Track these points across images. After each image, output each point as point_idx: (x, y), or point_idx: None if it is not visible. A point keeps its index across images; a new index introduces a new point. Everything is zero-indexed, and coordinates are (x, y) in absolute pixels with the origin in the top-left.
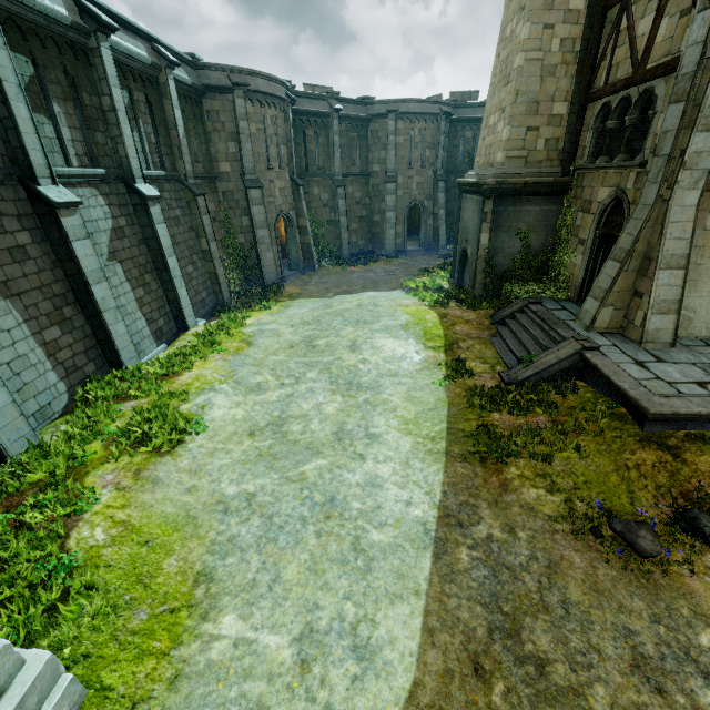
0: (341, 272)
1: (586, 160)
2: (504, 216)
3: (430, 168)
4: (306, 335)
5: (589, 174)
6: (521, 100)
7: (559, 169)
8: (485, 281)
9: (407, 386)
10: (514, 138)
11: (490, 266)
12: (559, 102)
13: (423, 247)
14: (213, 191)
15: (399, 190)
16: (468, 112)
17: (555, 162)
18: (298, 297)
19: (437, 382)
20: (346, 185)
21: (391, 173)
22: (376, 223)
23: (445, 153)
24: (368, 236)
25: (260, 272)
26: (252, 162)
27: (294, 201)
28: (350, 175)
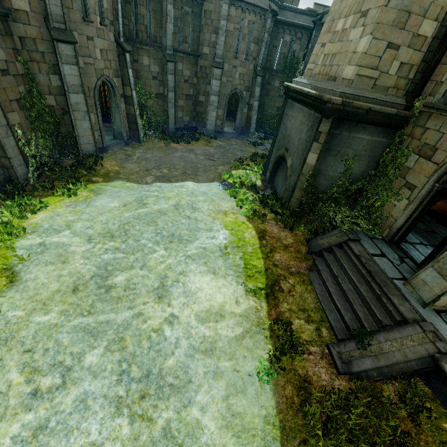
0: (164, 148)
1: (440, 99)
2: (336, 140)
3: (252, 61)
4: (103, 262)
5: (440, 116)
6: (394, 4)
7: (403, 100)
8: (302, 198)
9: (226, 381)
10: (371, 52)
11: (310, 186)
12: (430, 20)
13: (237, 131)
14: (2, 32)
15: (224, 76)
16: (291, 16)
17: (400, 91)
18: (114, 179)
19: (264, 374)
20: (177, 61)
21: (218, 59)
22: (201, 103)
23: (266, 51)
24: (193, 114)
25: (75, 141)
26: (60, 6)
27: (120, 67)
28: (180, 52)
